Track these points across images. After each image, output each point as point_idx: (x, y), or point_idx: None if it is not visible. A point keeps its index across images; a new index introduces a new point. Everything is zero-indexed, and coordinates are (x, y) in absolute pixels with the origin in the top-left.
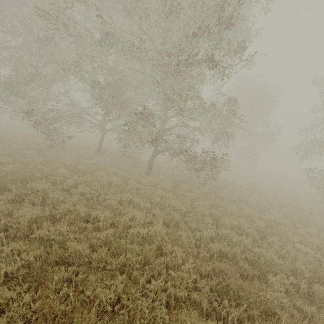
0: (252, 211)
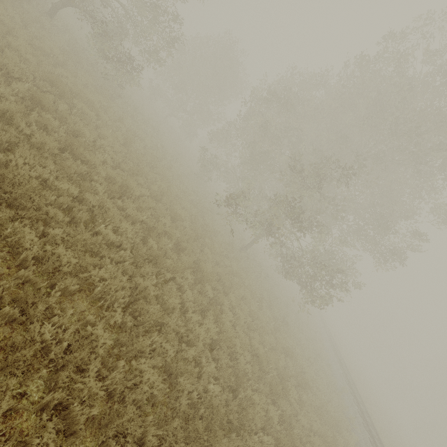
0: (131, 123)
